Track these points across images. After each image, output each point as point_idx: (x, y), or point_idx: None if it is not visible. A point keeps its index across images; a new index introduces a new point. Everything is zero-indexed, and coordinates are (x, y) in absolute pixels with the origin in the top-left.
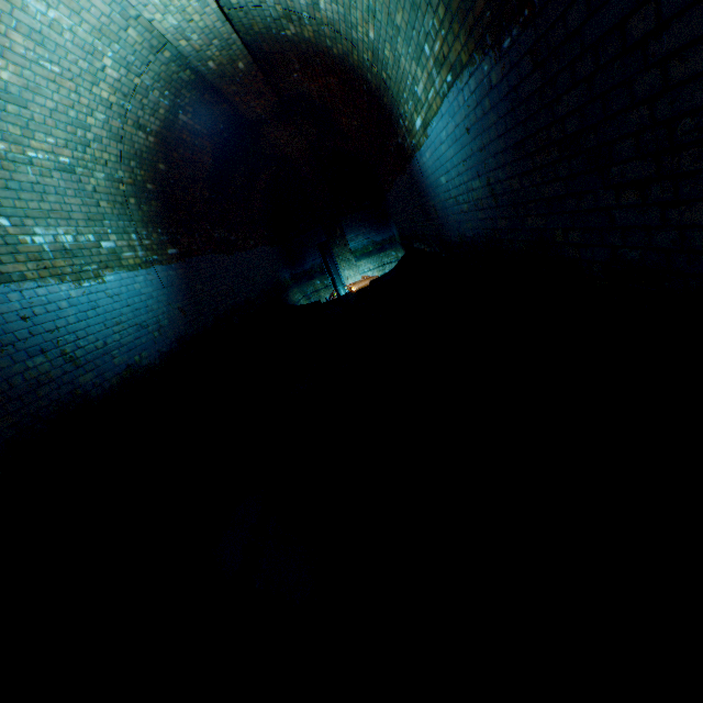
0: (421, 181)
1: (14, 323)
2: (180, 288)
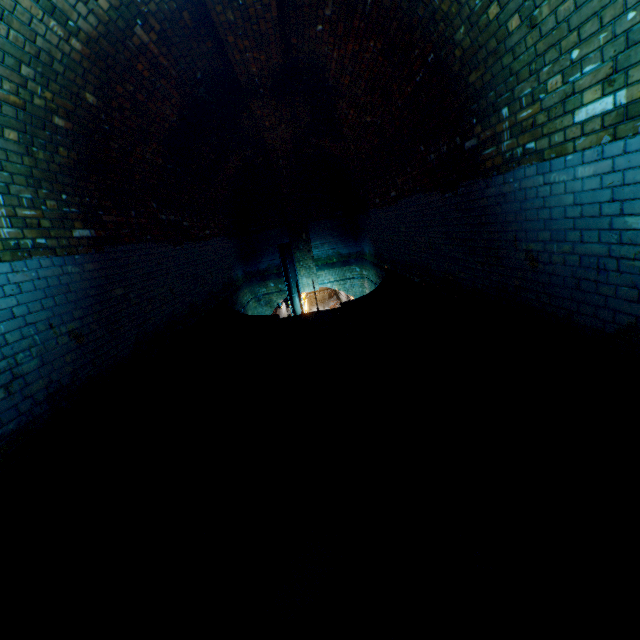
0: (505, 209)
1: None
2: (83, 295)
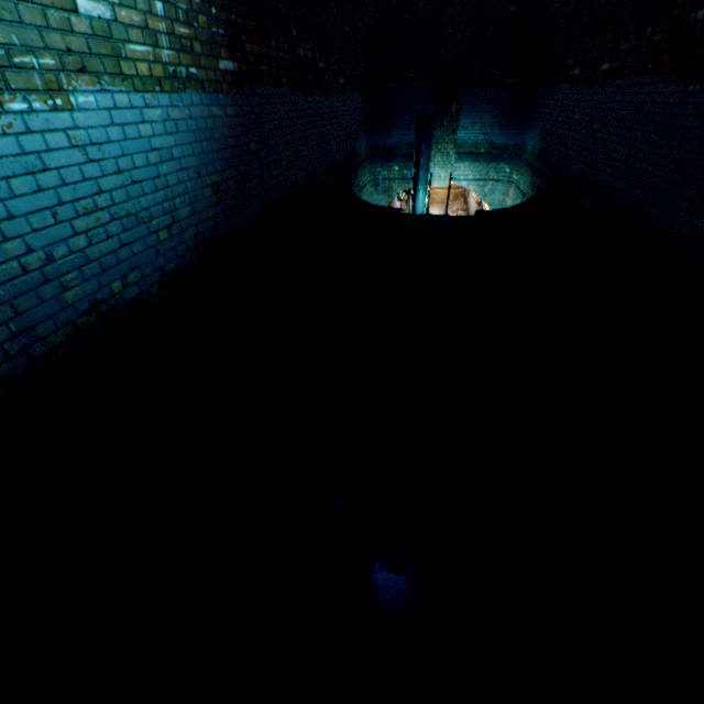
0: None
1: None
2: (224, 145)
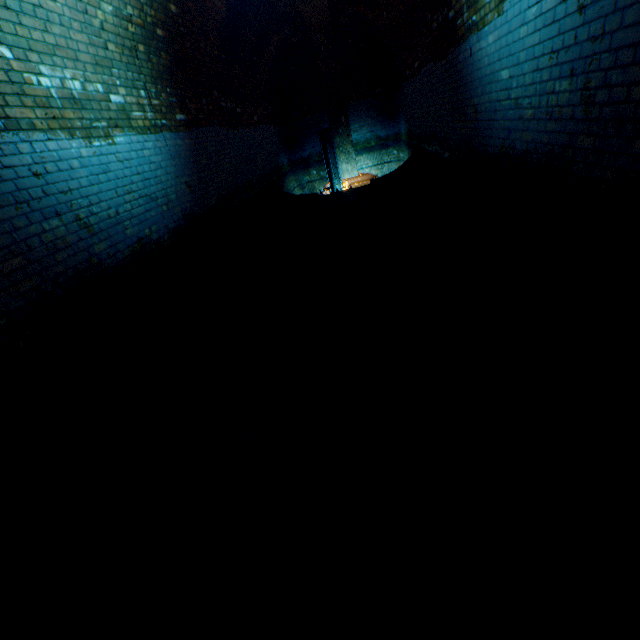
0: (466, 72)
1: (27, 179)
2: (187, 161)
